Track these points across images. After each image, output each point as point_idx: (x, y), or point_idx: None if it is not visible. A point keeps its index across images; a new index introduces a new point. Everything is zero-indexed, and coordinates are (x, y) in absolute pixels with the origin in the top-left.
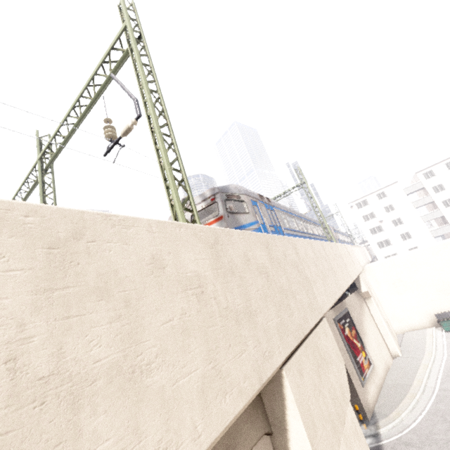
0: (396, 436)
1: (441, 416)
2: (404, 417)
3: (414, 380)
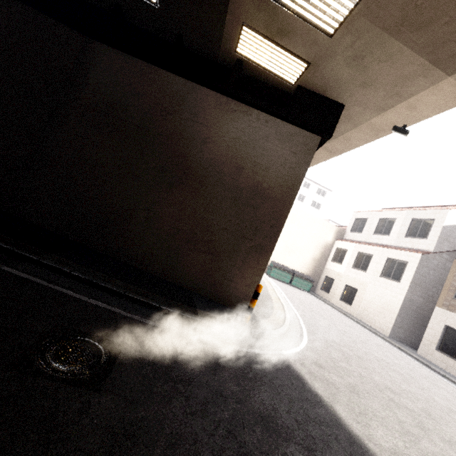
0: (296, 348)
1: (325, 341)
2: (288, 327)
3: (271, 296)
